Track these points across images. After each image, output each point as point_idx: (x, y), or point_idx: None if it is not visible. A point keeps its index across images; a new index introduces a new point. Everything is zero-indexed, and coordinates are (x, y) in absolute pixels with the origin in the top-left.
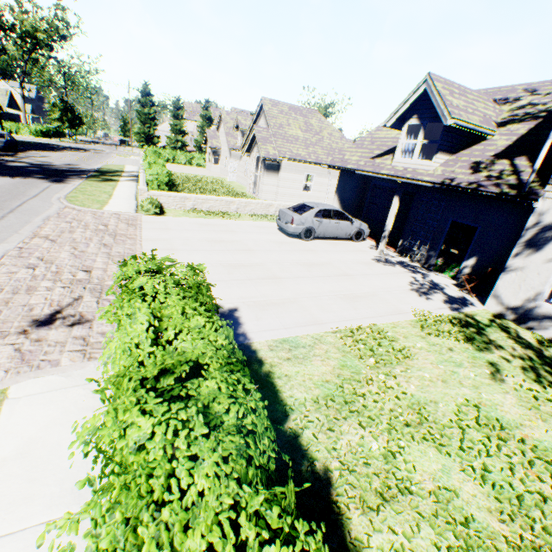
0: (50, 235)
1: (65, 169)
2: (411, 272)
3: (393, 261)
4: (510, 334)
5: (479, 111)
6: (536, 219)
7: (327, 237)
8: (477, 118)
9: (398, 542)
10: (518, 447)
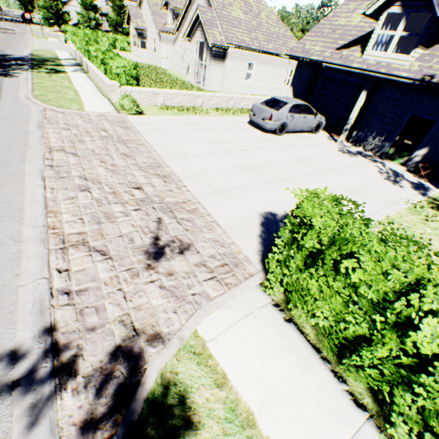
0: (64, 148)
1: None
2: (372, 161)
3: (353, 152)
4: None
5: None
6: None
7: (294, 131)
8: None
9: None
10: None
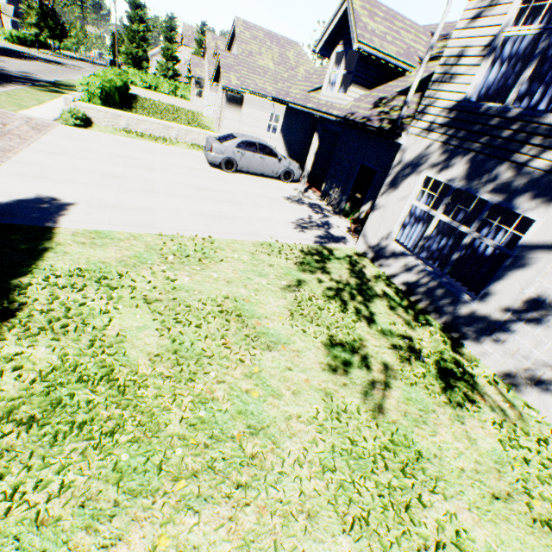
0: None
1: (14, 75)
2: (314, 212)
3: (306, 202)
4: (354, 267)
5: (404, 42)
6: (400, 157)
7: (252, 172)
8: (396, 49)
9: (33, 354)
10: (237, 327)
